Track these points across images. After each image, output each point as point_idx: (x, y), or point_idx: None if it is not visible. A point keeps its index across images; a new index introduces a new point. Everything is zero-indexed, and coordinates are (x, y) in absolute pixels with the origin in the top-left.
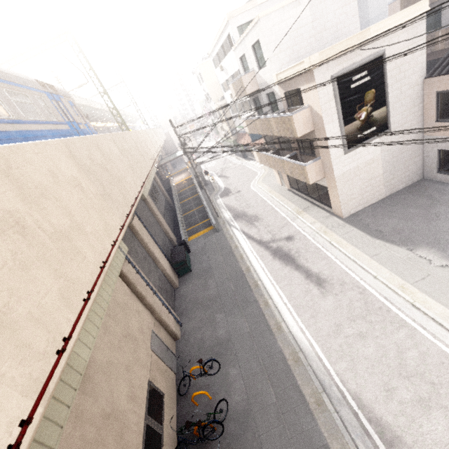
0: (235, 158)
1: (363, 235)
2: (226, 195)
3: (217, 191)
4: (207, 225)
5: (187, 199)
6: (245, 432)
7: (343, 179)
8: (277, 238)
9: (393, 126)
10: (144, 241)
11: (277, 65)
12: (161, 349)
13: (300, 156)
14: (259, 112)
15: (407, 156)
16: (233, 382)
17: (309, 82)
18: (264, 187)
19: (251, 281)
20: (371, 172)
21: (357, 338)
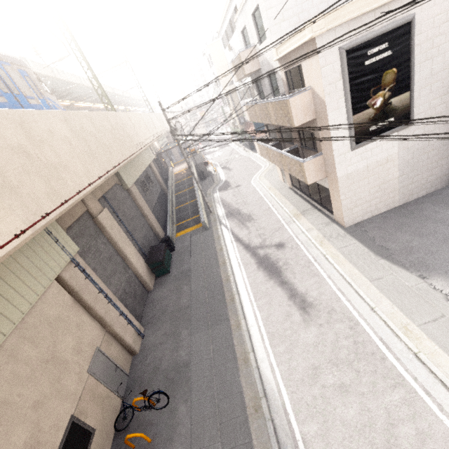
0: (242, 149)
1: (366, 251)
2: (225, 189)
3: (217, 184)
4: (197, 221)
5: (183, 191)
6: None
7: (347, 181)
8: (267, 243)
9: (417, 118)
10: (113, 238)
11: (278, 37)
12: (105, 370)
13: (301, 150)
14: (261, 97)
15: (432, 156)
16: (180, 424)
17: (311, 56)
18: (265, 183)
19: (228, 294)
20: (384, 174)
21: (337, 391)
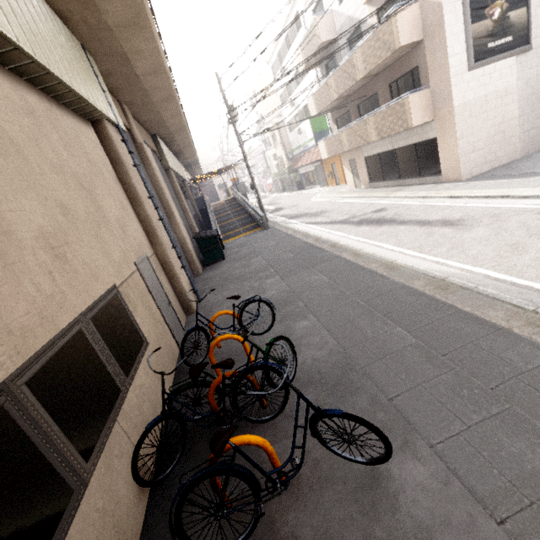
0: (288, 193)
1: (505, 180)
2: (278, 211)
3: (265, 211)
4: (251, 229)
5: (225, 213)
6: (346, 399)
7: (464, 113)
8: (359, 214)
9: (534, 43)
10: (158, 179)
11: None
12: (156, 290)
13: None
14: None
15: None
16: (305, 336)
17: None
18: (331, 195)
19: (324, 245)
20: (503, 110)
21: None
